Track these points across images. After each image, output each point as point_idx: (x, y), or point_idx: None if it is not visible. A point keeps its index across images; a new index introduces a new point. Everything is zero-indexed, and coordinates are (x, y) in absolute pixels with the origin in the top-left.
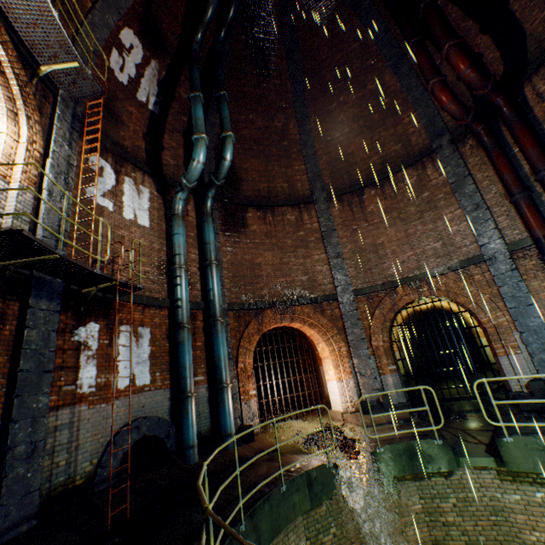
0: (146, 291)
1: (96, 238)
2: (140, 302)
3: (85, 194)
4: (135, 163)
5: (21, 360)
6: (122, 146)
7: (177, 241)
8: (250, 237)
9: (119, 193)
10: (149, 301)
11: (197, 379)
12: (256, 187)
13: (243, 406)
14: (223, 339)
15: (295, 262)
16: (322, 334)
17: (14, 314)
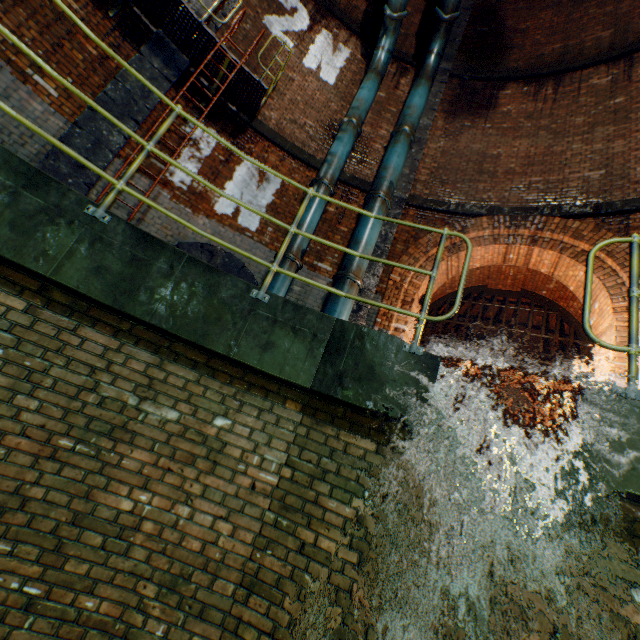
0: (296, 143)
1: (256, 64)
2: (280, 145)
3: (261, 21)
4: (342, 18)
5: (109, 86)
6: (332, 1)
7: (357, 95)
8: (494, 121)
9: (307, 41)
10: (293, 151)
11: (320, 265)
12: (536, 53)
13: None
14: (373, 221)
15: (581, 150)
16: (603, 274)
17: (128, 59)
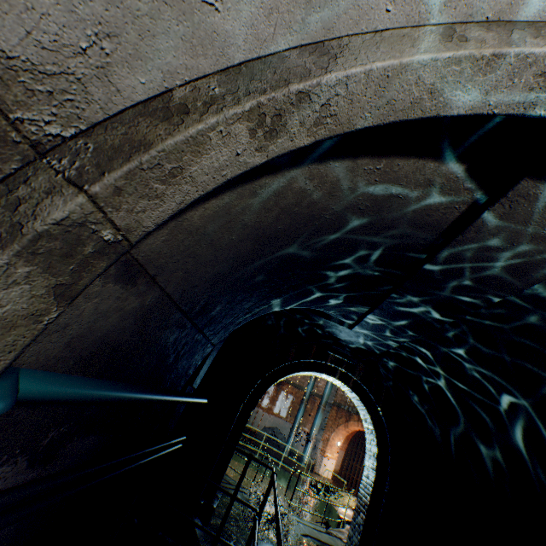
0: (297, 381)
1: None
2: (292, 384)
3: None
4: None
5: None
6: None
7: None
8: None
9: None
10: (296, 385)
11: (304, 428)
12: None
13: (319, 456)
14: (319, 416)
15: None
16: None
17: None
